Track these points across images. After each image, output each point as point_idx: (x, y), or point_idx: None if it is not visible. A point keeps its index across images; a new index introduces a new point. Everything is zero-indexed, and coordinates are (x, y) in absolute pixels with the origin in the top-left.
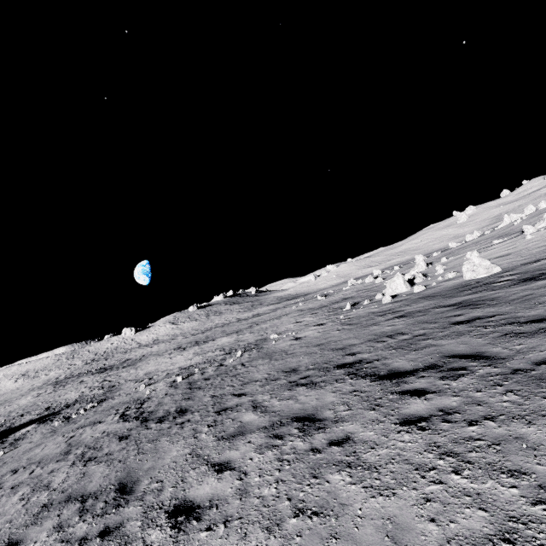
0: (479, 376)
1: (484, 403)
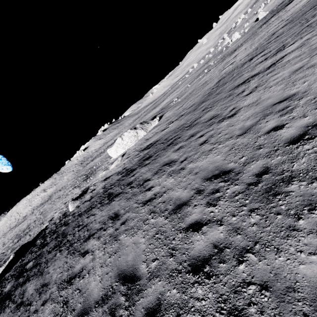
0: None
1: None
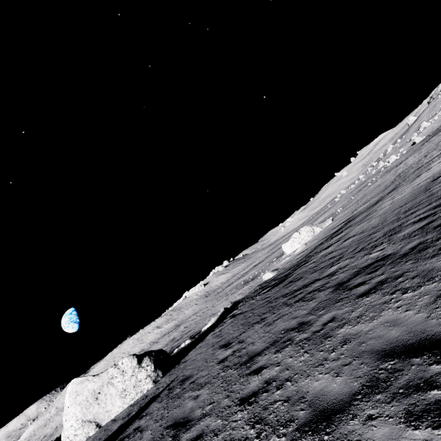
0: None
1: None
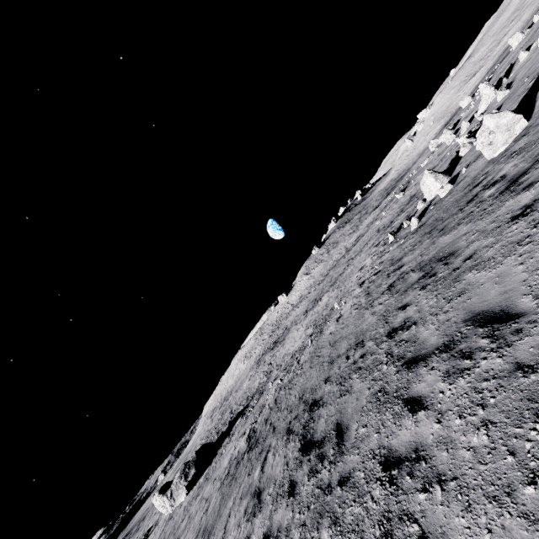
0: (316, 483)
1: (288, 535)
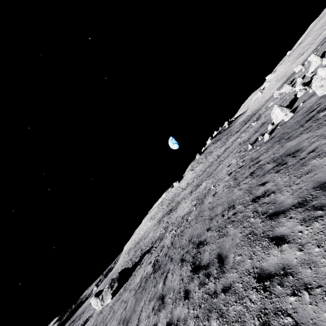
0: (204, 291)
1: (185, 323)
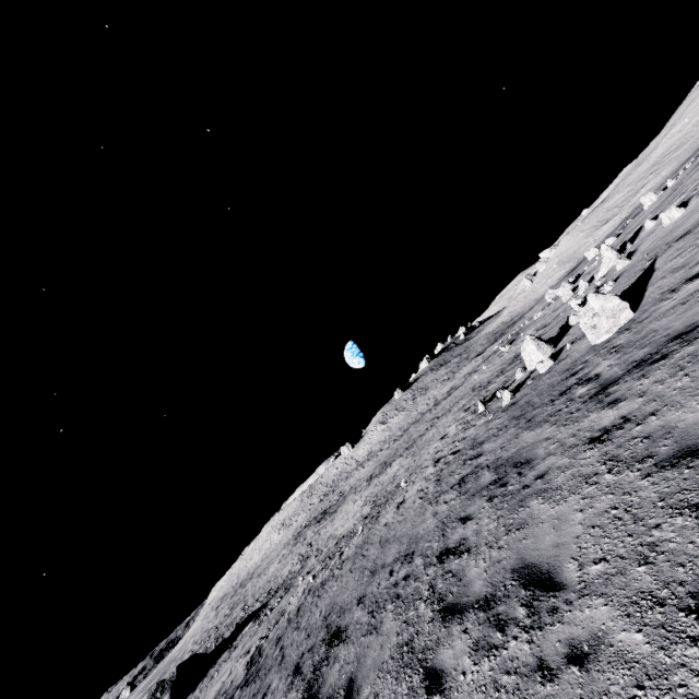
0: None
1: None
